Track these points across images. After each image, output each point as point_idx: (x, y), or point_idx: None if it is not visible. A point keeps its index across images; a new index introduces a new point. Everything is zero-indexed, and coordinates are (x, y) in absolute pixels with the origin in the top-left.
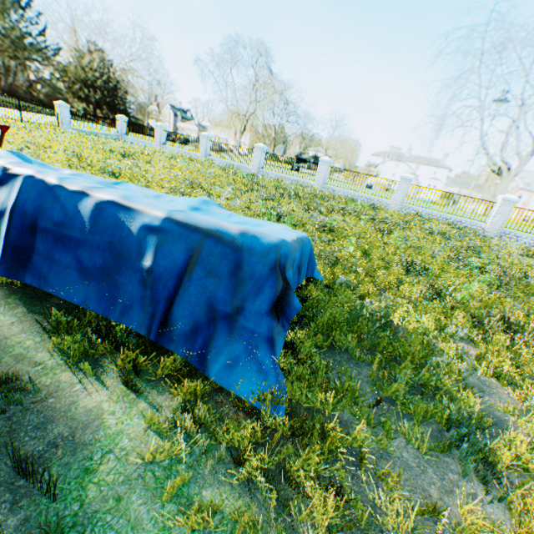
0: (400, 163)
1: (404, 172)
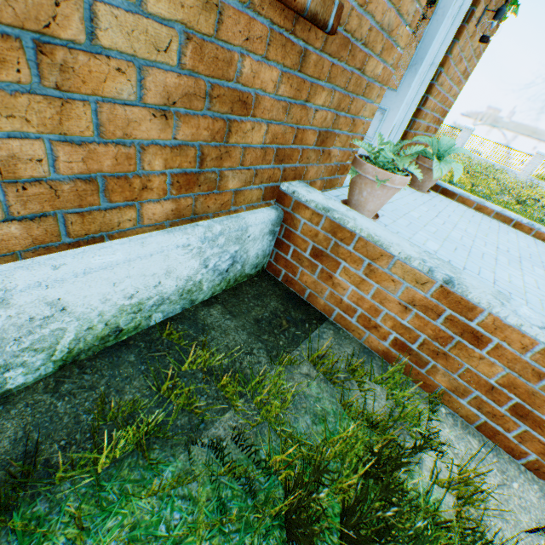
0: (482, 124)
1: (484, 134)
